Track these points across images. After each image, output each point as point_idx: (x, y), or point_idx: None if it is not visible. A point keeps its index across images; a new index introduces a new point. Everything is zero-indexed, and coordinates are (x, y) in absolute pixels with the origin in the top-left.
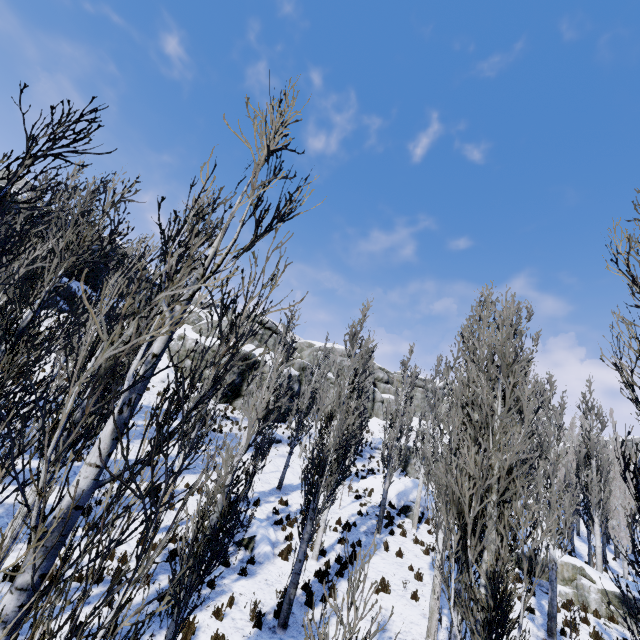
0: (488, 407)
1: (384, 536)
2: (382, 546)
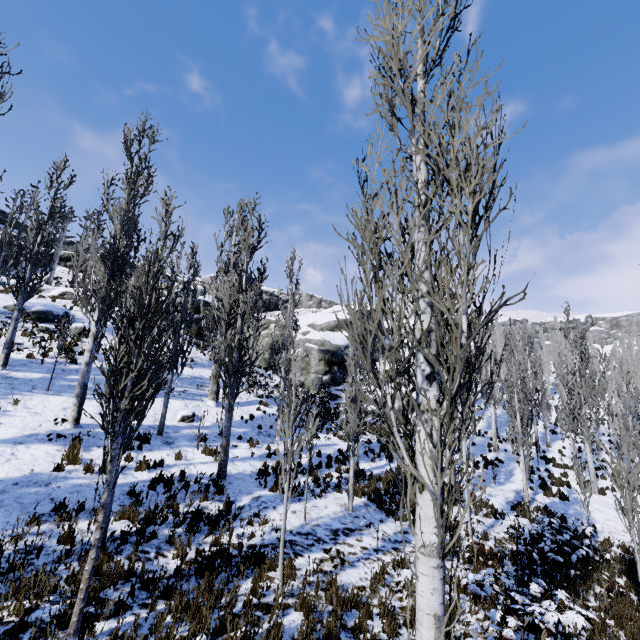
0: None
1: None
2: None
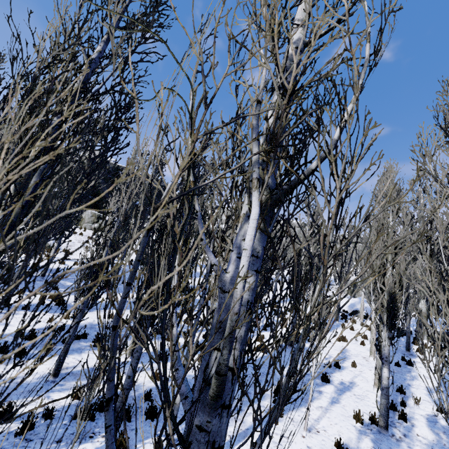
0: (383, 220)
1: (341, 322)
2: (340, 326)
